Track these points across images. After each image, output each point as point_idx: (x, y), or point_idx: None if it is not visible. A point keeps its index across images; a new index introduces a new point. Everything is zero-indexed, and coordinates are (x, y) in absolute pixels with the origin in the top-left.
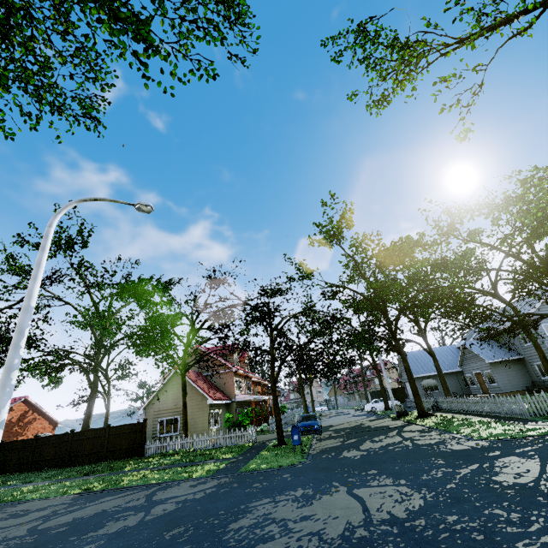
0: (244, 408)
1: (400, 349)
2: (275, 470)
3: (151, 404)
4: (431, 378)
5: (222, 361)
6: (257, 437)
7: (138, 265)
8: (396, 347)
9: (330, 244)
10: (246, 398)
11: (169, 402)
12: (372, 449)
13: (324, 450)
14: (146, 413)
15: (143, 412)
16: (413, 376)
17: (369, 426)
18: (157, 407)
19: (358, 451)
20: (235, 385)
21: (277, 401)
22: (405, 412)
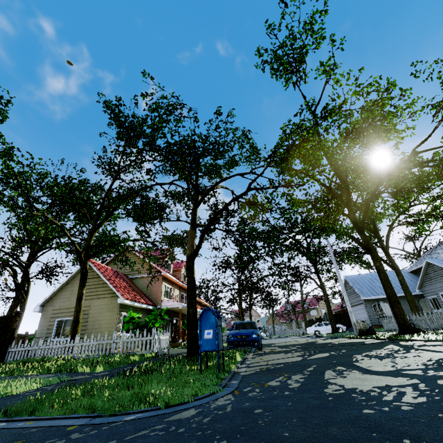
0: (173, 320)
1: (369, 245)
2: (83, 427)
3: (52, 301)
4: (384, 302)
5: (150, 263)
6: (176, 350)
7: (83, 173)
8: (364, 243)
9: (286, 78)
10: (173, 305)
11: (73, 299)
12: (416, 372)
13: (272, 369)
14: (44, 311)
15: (39, 309)
16: (364, 298)
17: (329, 343)
18: (58, 304)
19: (373, 375)
20: (164, 291)
21: (194, 284)
22: (371, 329)
